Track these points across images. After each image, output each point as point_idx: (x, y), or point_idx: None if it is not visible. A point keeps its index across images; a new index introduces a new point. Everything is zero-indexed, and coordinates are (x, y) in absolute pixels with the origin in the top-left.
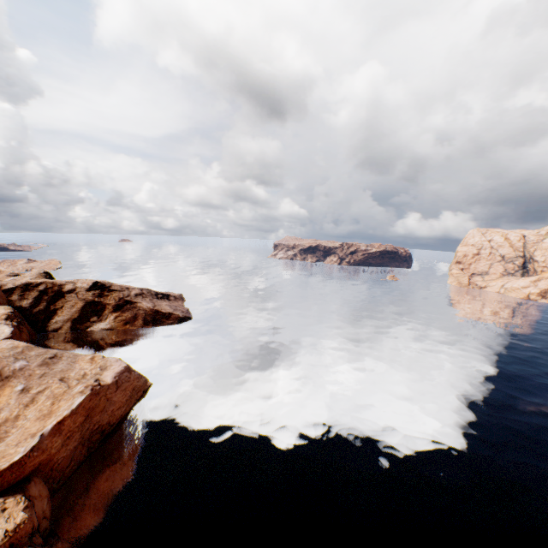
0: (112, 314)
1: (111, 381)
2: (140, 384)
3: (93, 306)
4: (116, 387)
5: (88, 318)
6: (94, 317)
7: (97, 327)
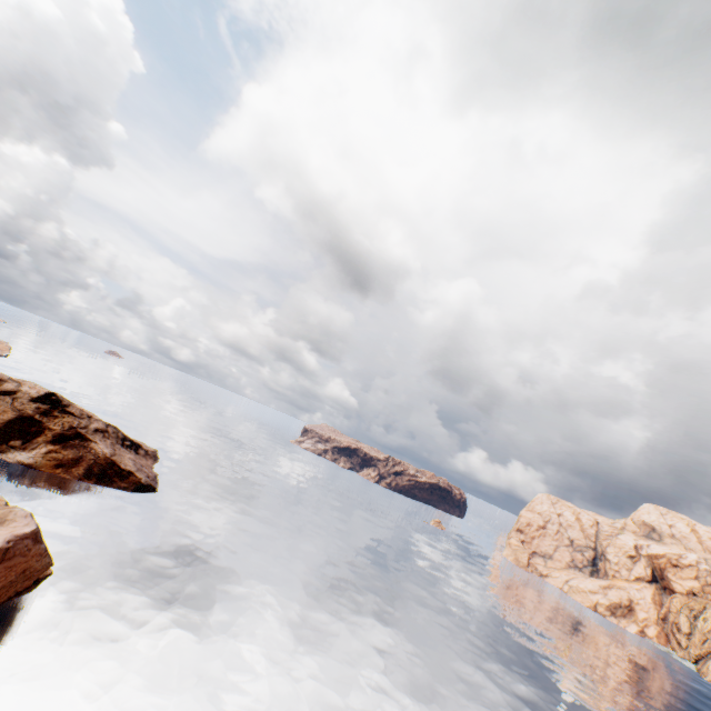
0: (47, 445)
1: (0, 546)
2: (39, 565)
3: (27, 424)
4: (2, 558)
5: (9, 438)
6: (18, 440)
7: (12, 456)
